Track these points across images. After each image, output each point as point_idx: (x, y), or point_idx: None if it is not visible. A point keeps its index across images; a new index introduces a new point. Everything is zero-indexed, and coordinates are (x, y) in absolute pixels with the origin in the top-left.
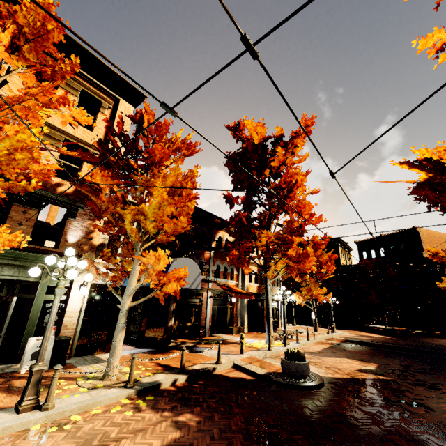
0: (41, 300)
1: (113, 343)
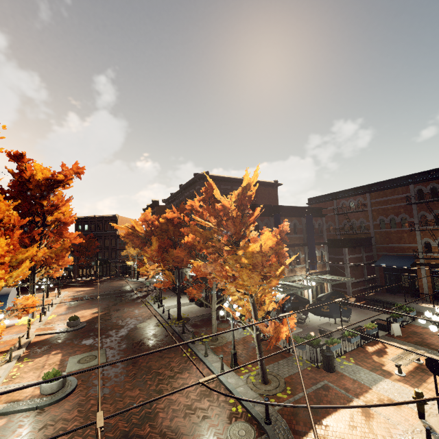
0: None
1: None
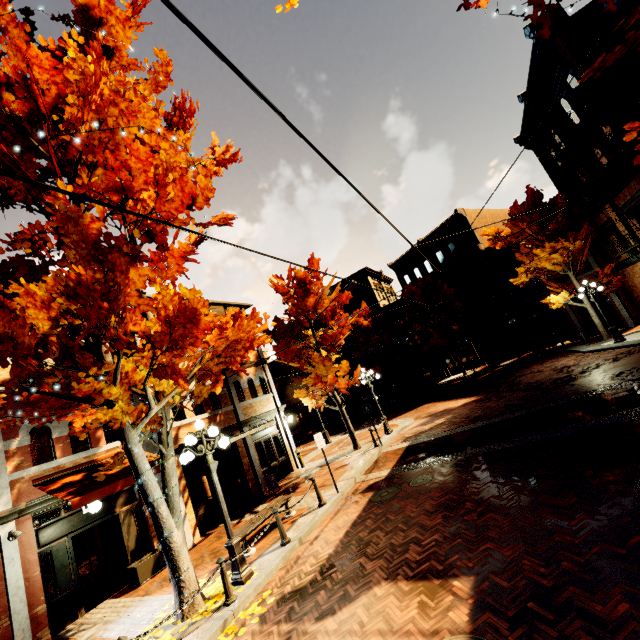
0: None
1: None
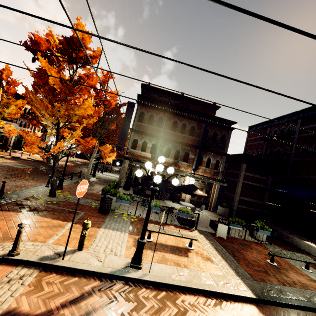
0: None
1: None
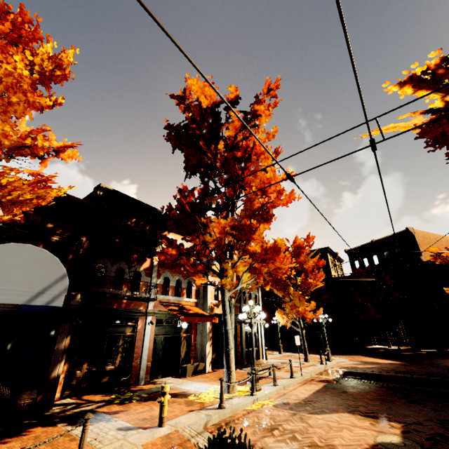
0: None
1: None
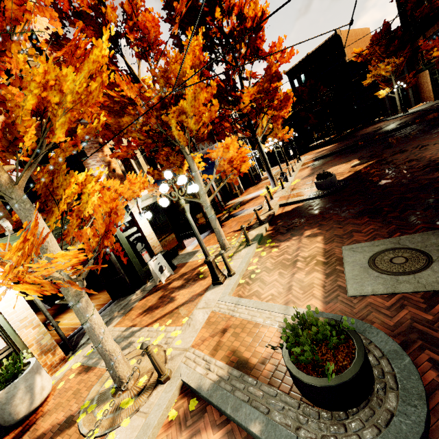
0: (124, 239)
1: (216, 229)
